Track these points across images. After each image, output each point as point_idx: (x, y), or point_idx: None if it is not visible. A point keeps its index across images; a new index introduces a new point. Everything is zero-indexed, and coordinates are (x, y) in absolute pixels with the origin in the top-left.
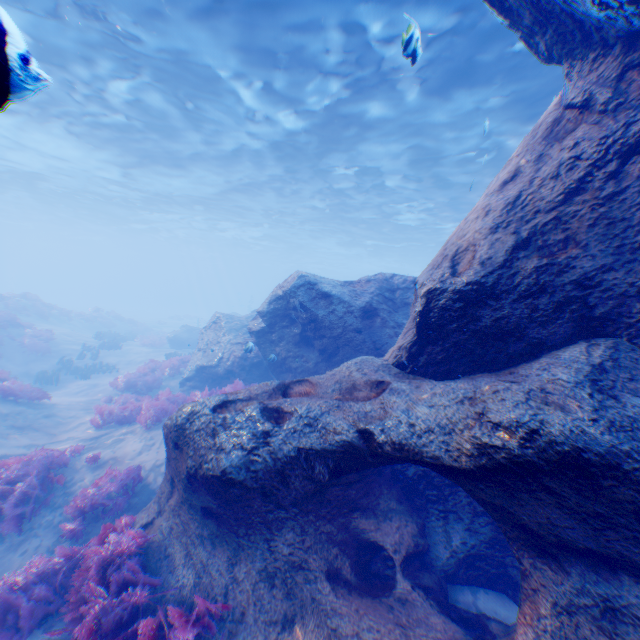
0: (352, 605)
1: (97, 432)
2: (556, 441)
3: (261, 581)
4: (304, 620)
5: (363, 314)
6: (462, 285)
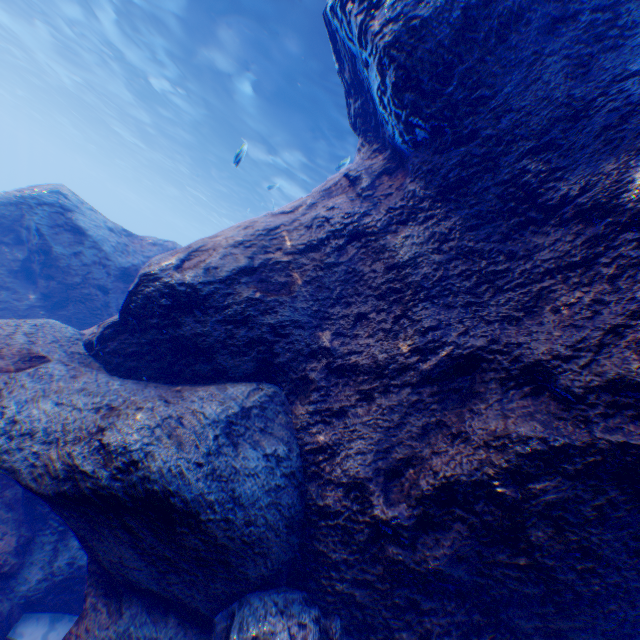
0: None
1: None
2: (152, 479)
3: None
4: None
5: (122, 275)
6: (179, 283)
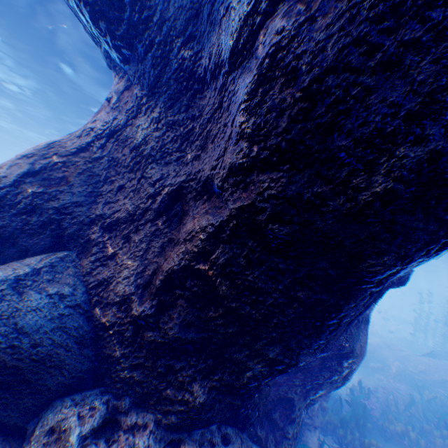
0: None
1: None
2: None
3: None
4: None
5: None
6: None
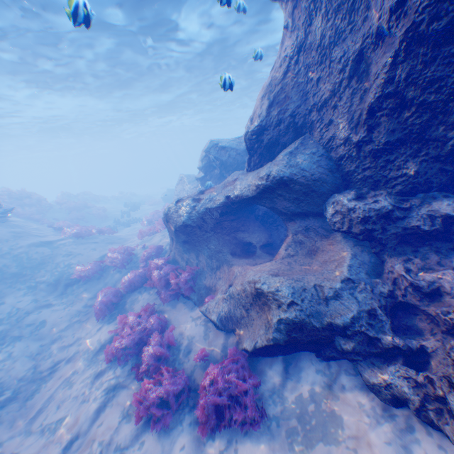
0: (237, 258)
1: (141, 240)
2: (275, 177)
3: (207, 258)
4: (222, 265)
5: (245, 153)
6: (253, 128)
